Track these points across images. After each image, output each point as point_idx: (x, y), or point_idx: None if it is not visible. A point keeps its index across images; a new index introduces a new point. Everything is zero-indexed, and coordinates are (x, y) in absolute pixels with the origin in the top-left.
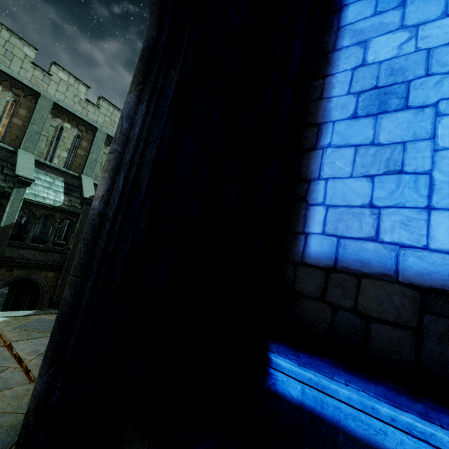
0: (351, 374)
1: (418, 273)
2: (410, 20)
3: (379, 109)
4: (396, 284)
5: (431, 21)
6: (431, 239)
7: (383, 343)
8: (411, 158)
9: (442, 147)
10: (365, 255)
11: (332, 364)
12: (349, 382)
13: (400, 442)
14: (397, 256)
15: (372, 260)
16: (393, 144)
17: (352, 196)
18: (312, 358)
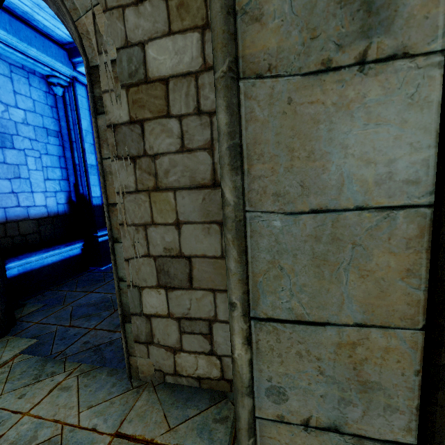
0: (36, 252)
1: (35, 214)
2: (3, 99)
3: (3, 145)
4: (30, 220)
5: (13, 107)
6: (35, 203)
7: (32, 240)
8: (22, 172)
9: (31, 169)
10: (17, 213)
11: (30, 253)
12: (36, 254)
13: (47, 261)
14: (28, 210)
15: (20, 214)
16: (14, 164)
17: (4, 188)
18: (23, 255)
